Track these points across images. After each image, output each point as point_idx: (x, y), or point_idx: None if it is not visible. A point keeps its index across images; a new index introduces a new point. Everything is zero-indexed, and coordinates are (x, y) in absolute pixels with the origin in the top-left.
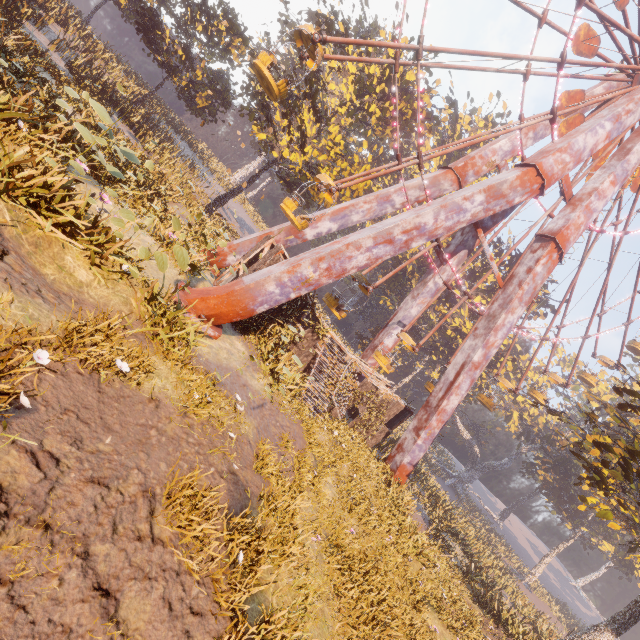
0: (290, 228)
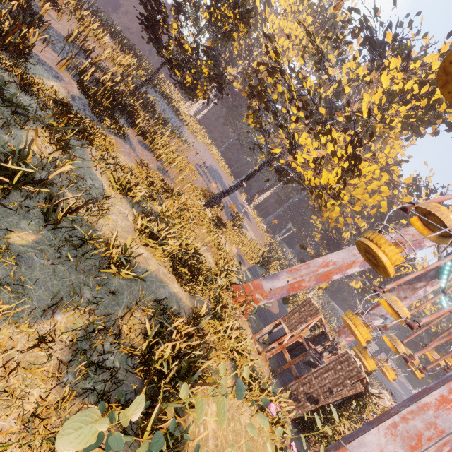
0: (321, 275)
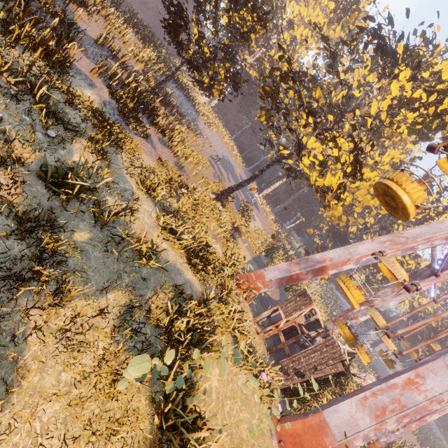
0: (317, 270)
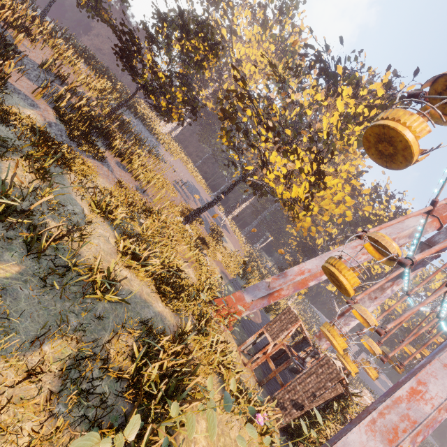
0: (298, 283)
